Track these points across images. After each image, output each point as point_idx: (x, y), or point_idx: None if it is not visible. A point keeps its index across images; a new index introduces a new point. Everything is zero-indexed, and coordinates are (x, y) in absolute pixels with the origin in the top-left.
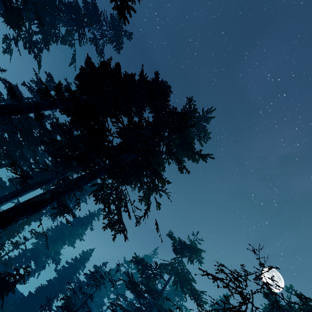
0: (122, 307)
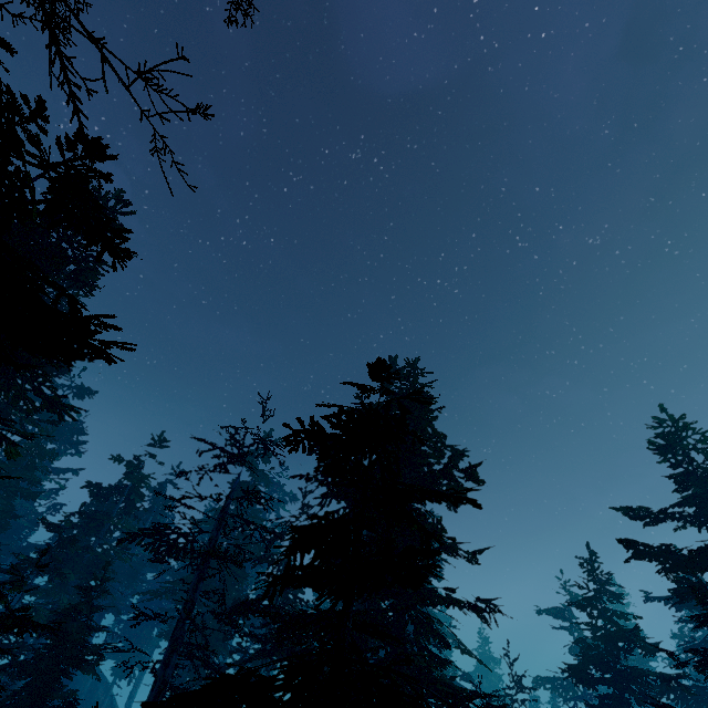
0: None
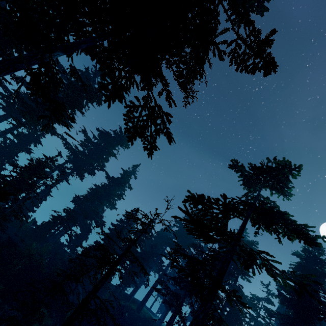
0: (186, 255)
